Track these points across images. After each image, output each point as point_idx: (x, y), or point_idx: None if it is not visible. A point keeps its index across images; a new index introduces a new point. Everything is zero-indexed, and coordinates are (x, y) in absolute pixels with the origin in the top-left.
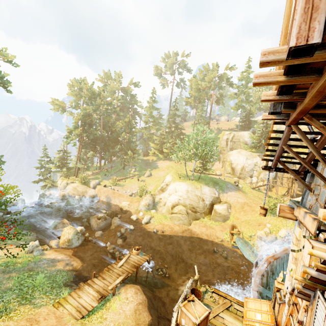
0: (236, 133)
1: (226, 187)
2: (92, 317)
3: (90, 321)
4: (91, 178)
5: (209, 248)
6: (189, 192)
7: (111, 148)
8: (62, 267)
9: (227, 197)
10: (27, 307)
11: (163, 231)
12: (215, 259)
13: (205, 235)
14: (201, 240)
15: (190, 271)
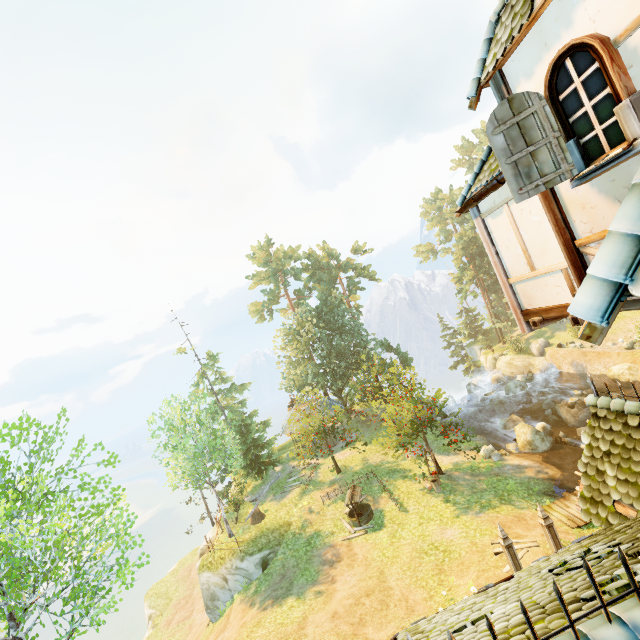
0: None
1: None
2: (594, 530)
3: (591, 532)
4: (531, 337)
5: None
6: None
7: None
8: (533, 474)
9: None
10: (508, 507)
11: None
12: None
13: None
14: None
15: None
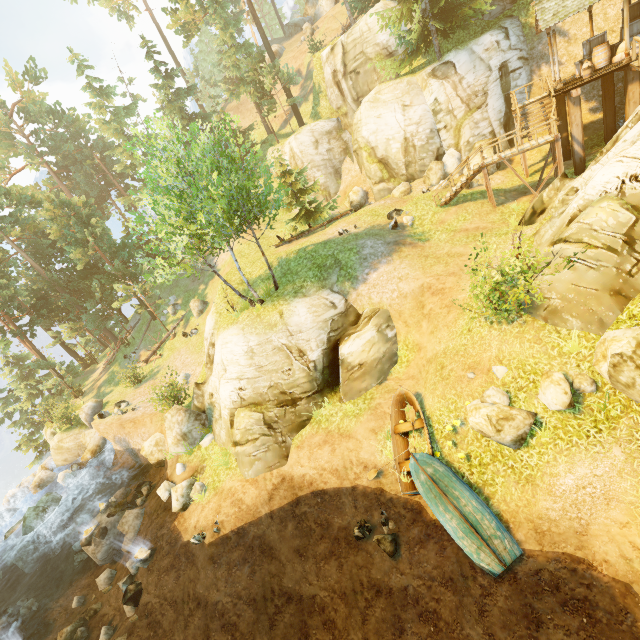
0: (346, 39)
1: (361, 261)
2: None
3: None
4: (103, 382)
5: (346, 525)
6: (256, 352)
7: (89, 297)
8: None
9: (371, 296)
10: None
11: (214, 531)
12: (366, 567)
13: (331, 474)
14: (325, 499)
15: (313, 626)
